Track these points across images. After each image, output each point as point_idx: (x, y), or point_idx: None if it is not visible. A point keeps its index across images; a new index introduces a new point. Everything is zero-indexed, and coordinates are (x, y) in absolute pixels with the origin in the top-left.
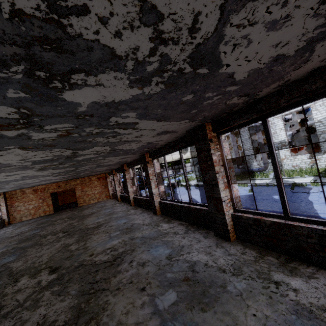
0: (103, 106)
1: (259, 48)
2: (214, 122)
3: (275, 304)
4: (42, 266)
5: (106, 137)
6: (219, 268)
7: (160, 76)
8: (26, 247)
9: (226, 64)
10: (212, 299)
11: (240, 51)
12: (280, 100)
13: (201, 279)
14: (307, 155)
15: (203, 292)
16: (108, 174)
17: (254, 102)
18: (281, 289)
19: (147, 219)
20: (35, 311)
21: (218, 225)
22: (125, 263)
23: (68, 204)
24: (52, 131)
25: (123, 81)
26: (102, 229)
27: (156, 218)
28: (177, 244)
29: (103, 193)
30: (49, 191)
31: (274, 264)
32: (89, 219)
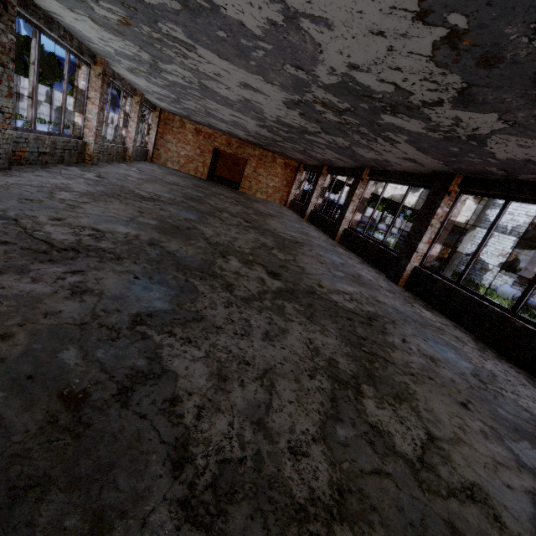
0: None
1: None
2: None
3: None
4: (248, 256)
5: None
6: None
7: None
8: (202, 212)
9: None
10: None
11: None
12: None
13: None
14: None
15: None
16: (303, 168)
17: None
18: None
19: (382, 281)
20: (289, 324)
21: None
22: (394, 336)
23: (220, 178)
24: None
25: None
26: (308, 252)
27: (399, 289)
28: (477, 362)
29: (280, 192)
30: (214, 144)
31: None
32: (272, 221)
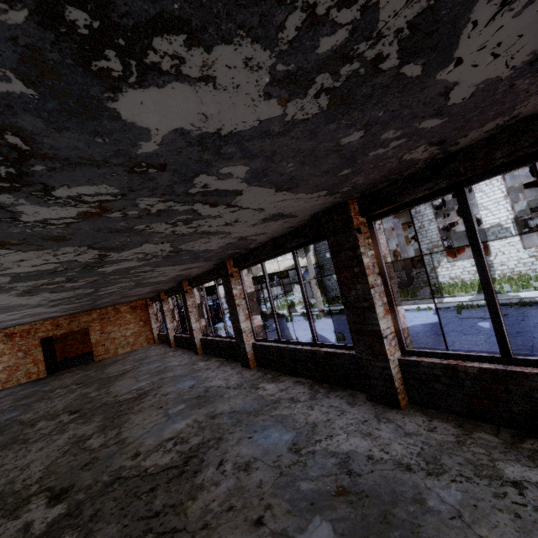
0: (193, 143)
1: (532, 22)
2: (364, 198)
3: (533, 530)
4: (31, 488)
5: (173, 222)
6: (397, 462)
7: (333, 73)
8: None
9: (458, 60)
10: (407, 531)
11: (500, 24)
12: (494, 154)
13: (372, 490)
14: (471, 260)
15: (383, 516)
16: (150, 301)
17: (442, 160)
18: (529, 495)
19: (233, 378)
20: None
21: (375, 380)
22: (208, 468)
23: (74, 358)
24: (69, 203)
25: (257, 77)
26: (149, 402)
27: (250, 375)
28: (302, 421)
29: (142, 334)
30: (38, 336)
31: (496, 447)
32: (120, 383)
